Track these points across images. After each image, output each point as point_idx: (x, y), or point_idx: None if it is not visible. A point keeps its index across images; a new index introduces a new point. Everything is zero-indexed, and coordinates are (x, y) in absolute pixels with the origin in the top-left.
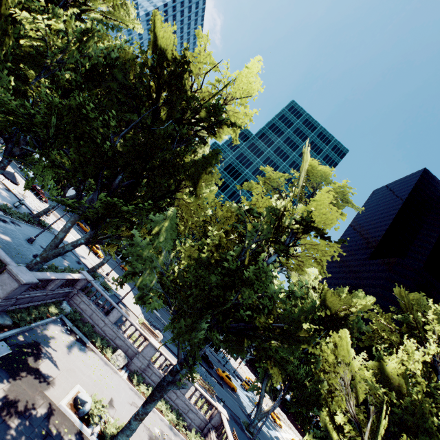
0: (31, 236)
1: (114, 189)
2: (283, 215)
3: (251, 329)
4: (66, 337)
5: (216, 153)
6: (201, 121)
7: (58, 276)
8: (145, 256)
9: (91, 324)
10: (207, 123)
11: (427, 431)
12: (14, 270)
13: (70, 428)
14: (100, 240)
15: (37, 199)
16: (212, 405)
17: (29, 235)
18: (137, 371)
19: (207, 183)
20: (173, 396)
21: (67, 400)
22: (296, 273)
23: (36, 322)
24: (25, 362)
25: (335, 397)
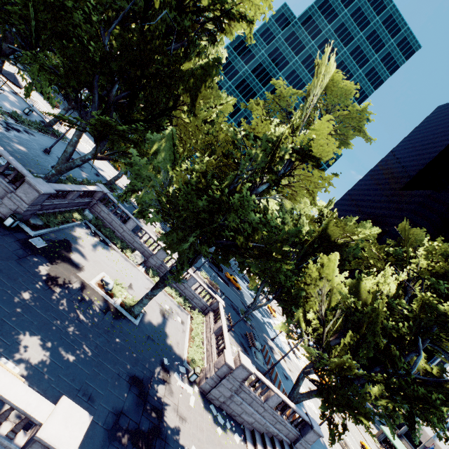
0: (47, 146)
1: (110, 102)
2: (280, 143)
3: (237, 246)
4: (91, 238)
5: (217, 61)
6: (205, 9)
7: (75, 188)
8: (141, 177)
9: (111, 229)
10: (213, 13)
11: (374, 331)
12: (32, 181)
13: (99, 298)
14: (107, 156)
15: (48, 103)
16: (212, 296)
17: (44, 146)
18: (153, 268)
19: (206, 100)
20: (182, 287)
21: (95, 281)
22: (291, 202)
23: (64, 224)
24: (59, 253)
25: (309, 302)
